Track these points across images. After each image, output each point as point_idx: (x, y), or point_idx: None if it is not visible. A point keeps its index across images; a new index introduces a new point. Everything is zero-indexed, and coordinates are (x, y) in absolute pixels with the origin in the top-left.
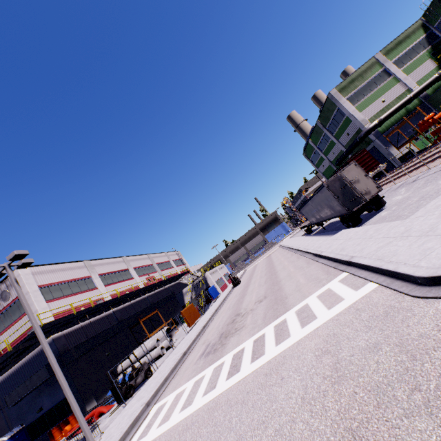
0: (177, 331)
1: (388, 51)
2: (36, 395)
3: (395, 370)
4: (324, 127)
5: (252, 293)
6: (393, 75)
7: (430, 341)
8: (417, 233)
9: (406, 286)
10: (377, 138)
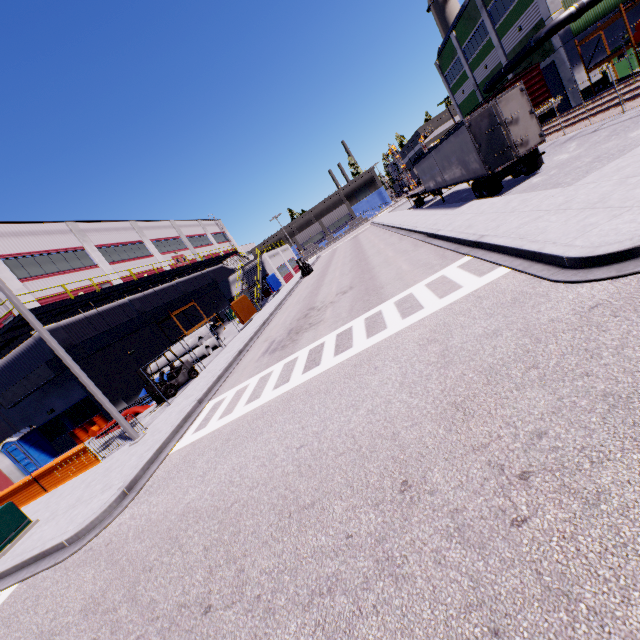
0: (224, 330)
1: None
2: (40, 396)
3: (513, 353)
4: (484, 6)
5: (331, 283)
6: None
7: (561, 325)
8: (580, 205)
9: (548, 270)
10: (564, 44)
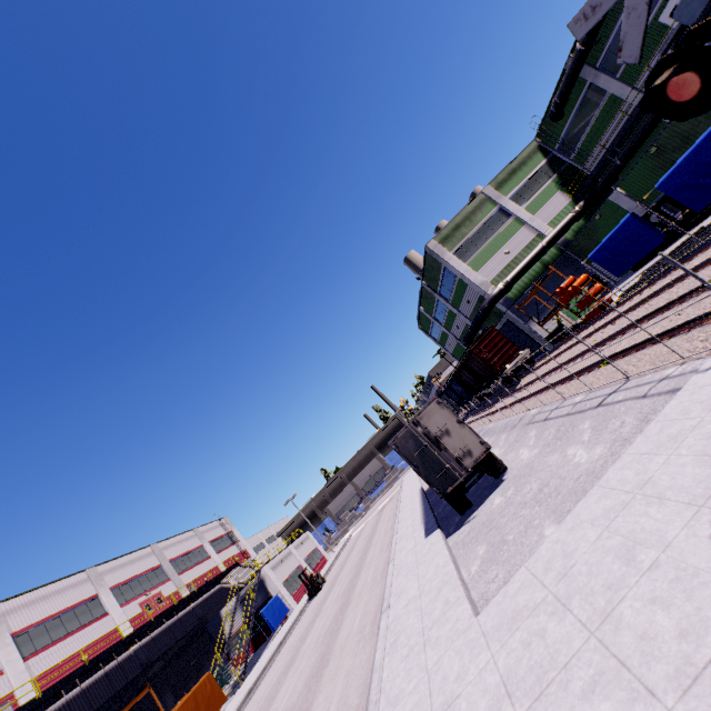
0: None
1: (501, 183)
2: None
3: None
4: (434, 291)
5: (298, 667)
6: (514, 215)
7: None
8: None
9: None
10: (508, 308)
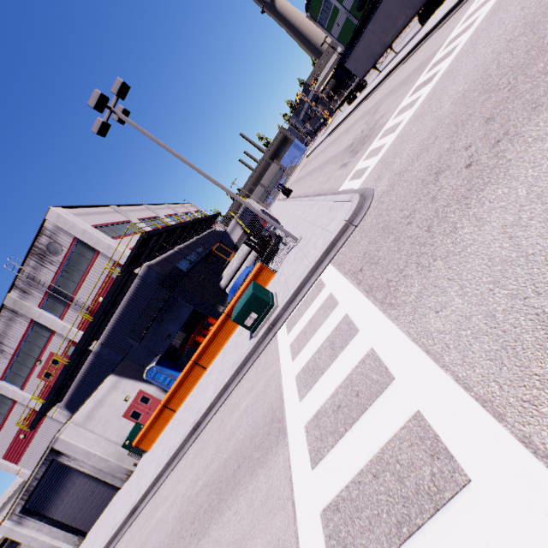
0: None
1: None
2: (156, 327)
3: None
4: None
5: (341, 145)
6: None
7: None
8: None
9: None
10: None
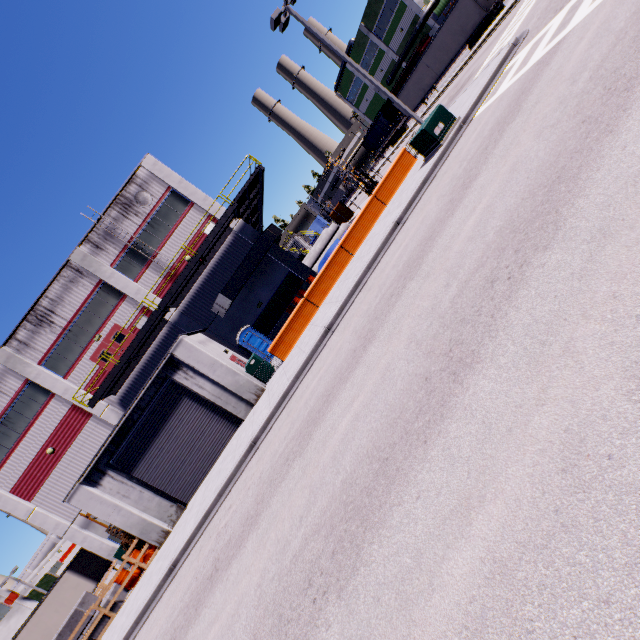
0: None
1: None
2: (246, 293)
3: None
4: (370, 31)
5: None
6: None
7: None
8: None
9: None
10: (436, 21)
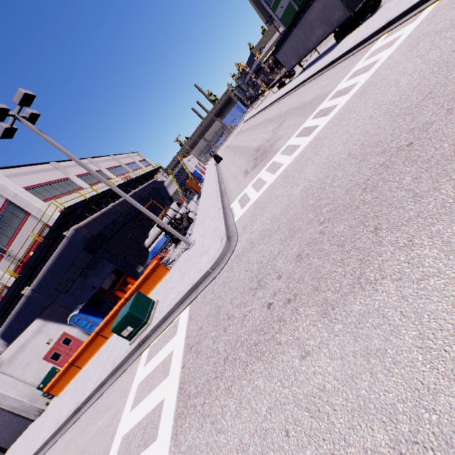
0: None
1: None
2: (82, 280)
3: None
4: None
5: (256, 139)
6: None
7: None
8: None
9: None
10: None
